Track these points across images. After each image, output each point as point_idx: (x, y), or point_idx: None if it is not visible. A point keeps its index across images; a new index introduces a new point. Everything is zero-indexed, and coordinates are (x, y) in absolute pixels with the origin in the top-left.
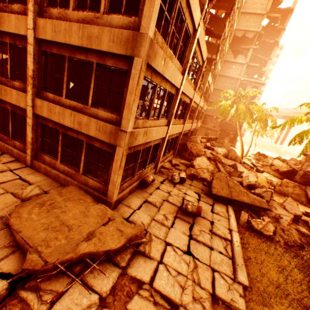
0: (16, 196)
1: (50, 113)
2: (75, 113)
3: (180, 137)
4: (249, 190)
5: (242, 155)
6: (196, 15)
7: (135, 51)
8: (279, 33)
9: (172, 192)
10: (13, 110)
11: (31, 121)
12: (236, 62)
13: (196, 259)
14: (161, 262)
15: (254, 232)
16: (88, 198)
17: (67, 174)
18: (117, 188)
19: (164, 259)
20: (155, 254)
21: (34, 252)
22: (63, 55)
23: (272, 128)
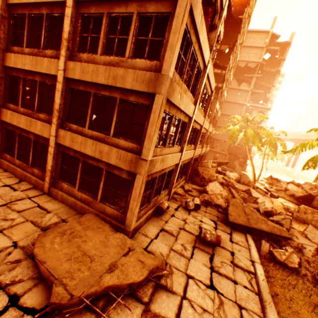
0: (36, 225)
1: (72, 142)
2: (97, 143)
3: (191, 162)
4: (266, 217)
5: (254, 180)
6: (206, 54)
7: (156, 89)
8: (280, 63)
9: (187, 219)
10: (36, 139)
11: (53, 150)
12: (241, 89)
13: (221, 294)
14: (184, 298)
15: (278, 264)
16: (107, 227)
17: (84, 201)
18: (135, 216)
19: (188, 294)
20: (177, 288)
21: (59, 284)
22: (88, 91)
23: (284, 153)
